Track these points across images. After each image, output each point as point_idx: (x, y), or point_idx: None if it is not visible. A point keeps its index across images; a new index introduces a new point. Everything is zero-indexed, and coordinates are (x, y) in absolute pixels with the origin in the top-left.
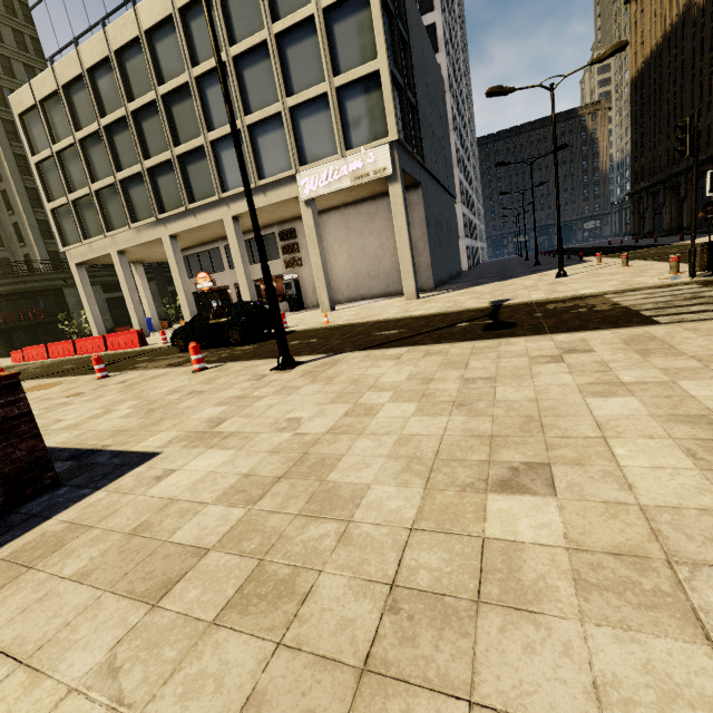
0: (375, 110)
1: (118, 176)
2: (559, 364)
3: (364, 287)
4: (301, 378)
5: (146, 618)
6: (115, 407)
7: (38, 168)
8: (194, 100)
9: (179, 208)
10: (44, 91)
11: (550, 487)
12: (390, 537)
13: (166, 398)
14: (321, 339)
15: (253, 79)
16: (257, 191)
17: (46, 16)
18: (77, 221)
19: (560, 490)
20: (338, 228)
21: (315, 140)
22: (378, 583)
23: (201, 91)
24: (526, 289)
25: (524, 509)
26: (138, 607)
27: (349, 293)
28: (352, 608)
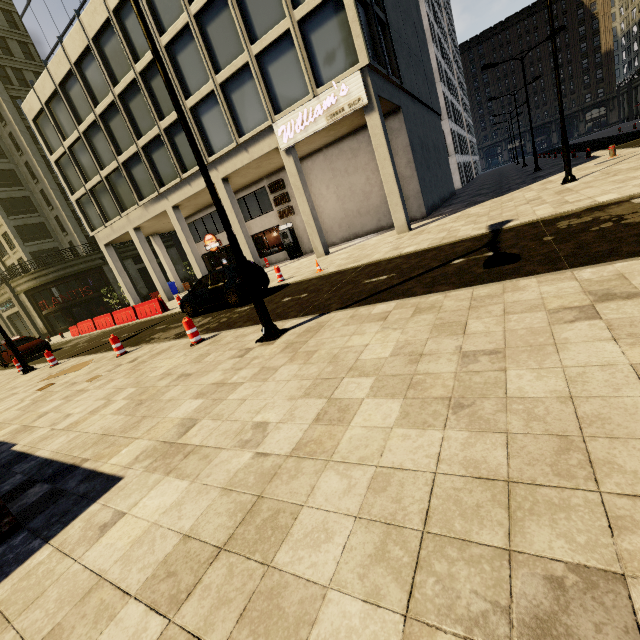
0: (342, 36)
1: (120, 160)
2: (594, 323)
3: (356, 226)
4: (281, 353)
5: None
6: (114, 397)
7: (58, 166)
8: (168, 70)
9: (175, 180)
10: (46, 94)
11: None
12: None
13: (157, 384)
14: (311, 293)
15: (217, 34)
16: (240, 149)
17: (34, 20)
18: (97, 207)
19: None
20: (323, 171)
21: (286, 85)
22: None
23: (172, 60)
24: (528, 203)
25: None
26: None
27: (342, 234)
28: None
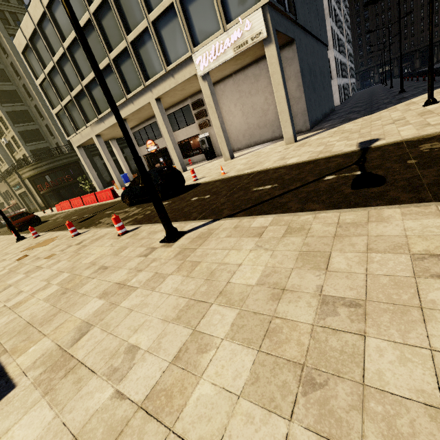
0: None
1: (83, 83)
2: None
3: (256, 136)
4: (173, 259)
5: None
6: (53, 280)
7: (42, 88)
8: (113, 11)
9: (122, 99)
10: (29, 32)
11: None
12: None
13: (83, 273)
14: (212, 195)
15: None
16: (168, 75)
17: None
18: (70, 119)
19: None
20: (232, 93)
21: (202, 21)
22: None
23: (116, 2)
24: (394, 123)
25: None
26: None
27: (245, 141)
28: None
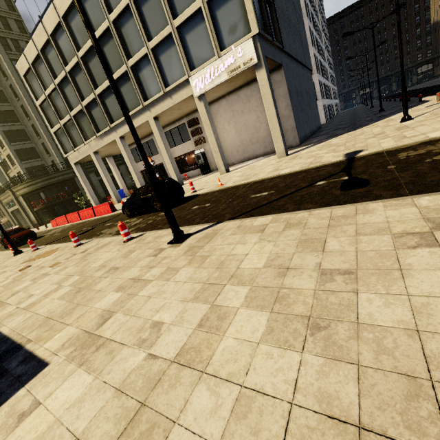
0: (239, 12)
1: (83, 104)
2: (434, 251)
3: (249, 151)
4: (183, 256)
5: None
6: (64, 283)
7: (41, 108)
8: (115, 39)
9: (121, 118)
10: (32, 57)
11: None
12: None
13: (94, 275)
14: (212, 203)
15: (149, 12)
16: (166, 96)
17: (23, 4)
18: (68, 137)
19: None
20: (225, 112)
21: (198, 49)
22: None
23: (118, 31)
24: (375, 137)
25: None
26: None
27: (239, 157)
28: None
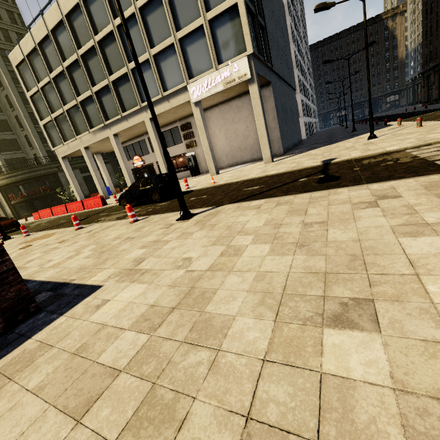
0: (236, 33)
1: (78, 99)
2: (375, 209)
3: (237, 157)
4: (194, 225)
5: (71, 434)
6: (82, 250)
7: (32, 100)
8: (118, 42)
9: (117, 116)
10: (27, 49)
11: (375, 323)
12: (247, 367)
13: (112, 243)
14: (209, 195)
15: (153, 22)
16: (163, 99)
17: None
18: (58, 130)
19: (384, 327)
20: (217, 119)
21: (198, 60)
22: (236, 414)
23: (121, 36)
24: (347, 149)
25: (353, 345)
26: (68, 422)
27: (228, 161)
28: (215, 439)
